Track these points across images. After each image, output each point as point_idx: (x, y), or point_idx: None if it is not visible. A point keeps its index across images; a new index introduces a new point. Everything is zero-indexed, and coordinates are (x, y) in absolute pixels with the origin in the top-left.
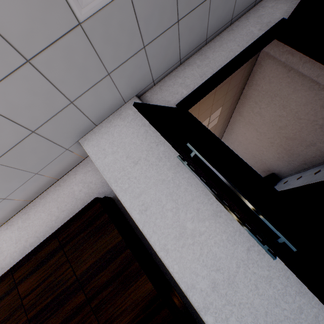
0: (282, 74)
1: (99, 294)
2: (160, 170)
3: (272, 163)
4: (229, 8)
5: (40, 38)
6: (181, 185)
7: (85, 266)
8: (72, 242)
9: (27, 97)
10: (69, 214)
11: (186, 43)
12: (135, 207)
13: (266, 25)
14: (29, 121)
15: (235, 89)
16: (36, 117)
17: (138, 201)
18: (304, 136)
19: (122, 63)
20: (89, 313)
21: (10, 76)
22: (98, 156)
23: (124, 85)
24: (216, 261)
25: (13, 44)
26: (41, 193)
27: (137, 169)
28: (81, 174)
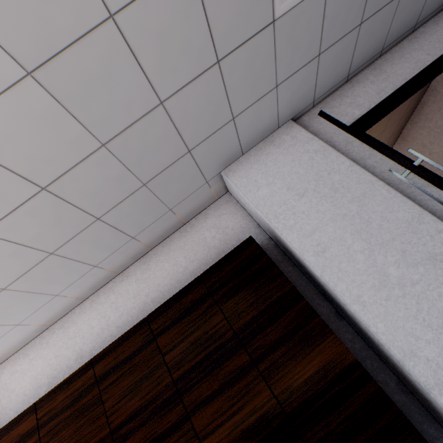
0: None
1: (269, 355)
2: (337, 203)
3: None
4: (416, 10)
5: (237, 36)
6: (372, 220)
7: (244, 318)
8: (224, 289)
9: (200, 106)
10: (200, 265)
11: (360, 54)
12: (307, 248)
13: None
14: (191, 136)
15: (393, 126)
16: (198, 132)
17: (311, 241)
18: None
19: (292, 73)
20: (256, 379)
21: (199, 78)
22: (249, 189)
23: (285, 103)
24: None
25: (214, 41)
26: (163, 240)
27: (304, 203)
28: (213, 218)
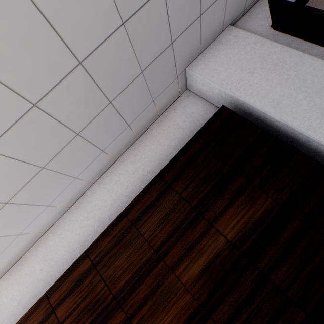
0: None
1: (258, 174)
2: (279, 73)
3: None
4: None
5: None
6: (306, 79)
7: (234, 157)
8: (213, 142)
9: None
10: (180, 142)
11: None
12: (266, 104)
13: None
14: (175, 28)
15: None
16: (179, 24)
17: (268, 100)
18: None
19: None
20: (254, 190)
21: None
22: (211, 76)
23: (229, 7)
24: None
25: None
26: (145, 130)
27: (255, 77)
28: (180, 109)
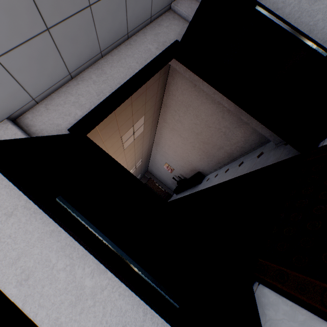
0: (190, 87)
1: None
2: (47, 219)
3: (196, 164)
4: (121, 21)
5: None
6: None
7: None
8: None
9: None
10: None
11: (72, 55)
12: (10, 279)
13: (162, 44)
14: None
15: (154, 98)
16: None
17: (16, 269)
18: (215, 141)
19: None
20: None
21: None
22: None
23: None
24: (122, 317)
25: None
26: None
27: (12, 223)
28: None
